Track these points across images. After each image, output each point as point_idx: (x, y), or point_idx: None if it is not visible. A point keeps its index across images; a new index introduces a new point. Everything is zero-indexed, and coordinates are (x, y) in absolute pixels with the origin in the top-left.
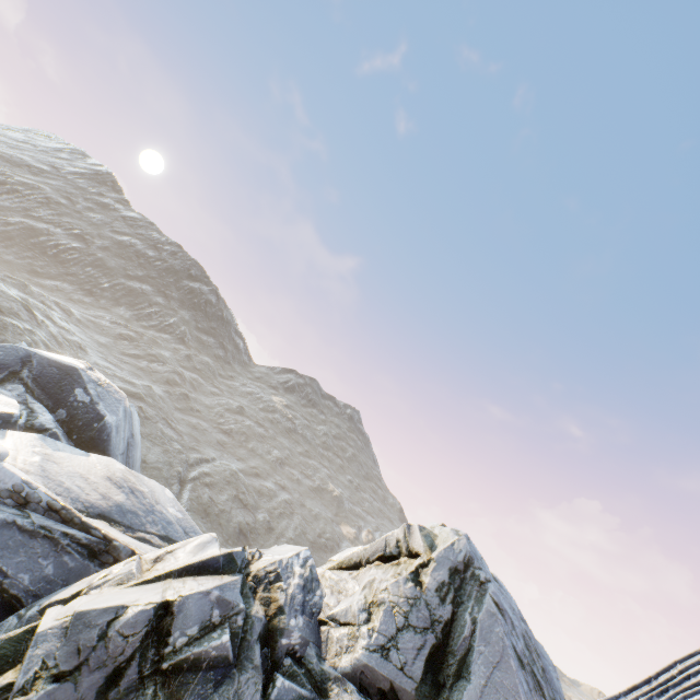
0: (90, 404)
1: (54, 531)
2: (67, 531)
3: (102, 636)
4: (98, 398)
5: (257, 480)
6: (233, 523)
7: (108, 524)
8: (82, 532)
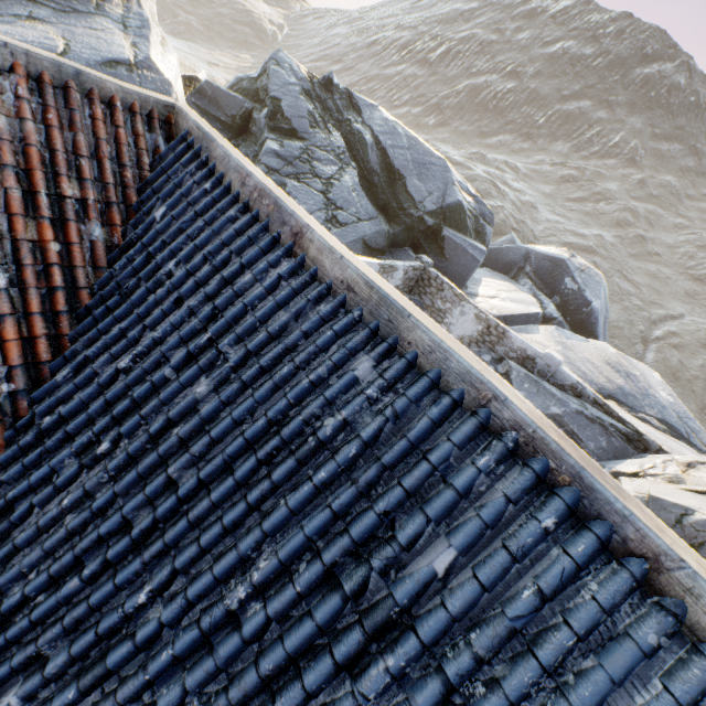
0: (577, 291)
1: (603, 421)
2: (610, 422)
3: (677, 520)
4: (583, 285)
5: None
6: None
7: (615, 404)
8: (618, 423)
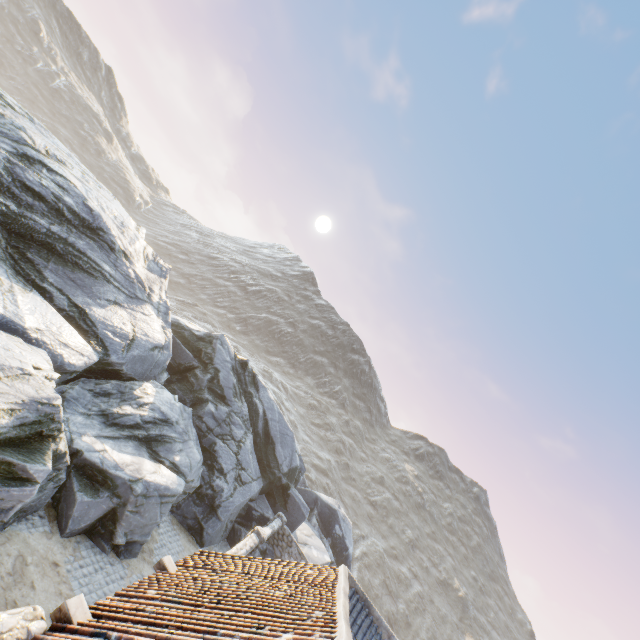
0: (342, 537)
1: None
2: None
3: None
4: (345, 533)
5: (396, 563)
6: (383, 610)
7: None
8: None
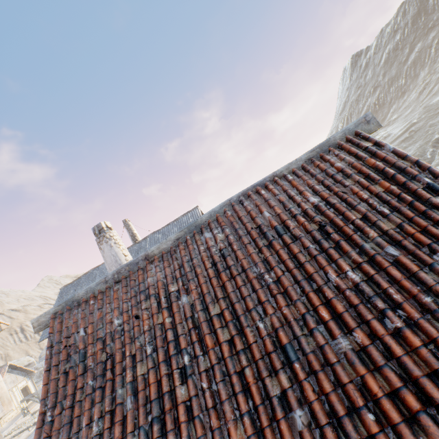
0: None
1: None
2: None
3: None
4: None
5: None
6: None
7: None
8: None
